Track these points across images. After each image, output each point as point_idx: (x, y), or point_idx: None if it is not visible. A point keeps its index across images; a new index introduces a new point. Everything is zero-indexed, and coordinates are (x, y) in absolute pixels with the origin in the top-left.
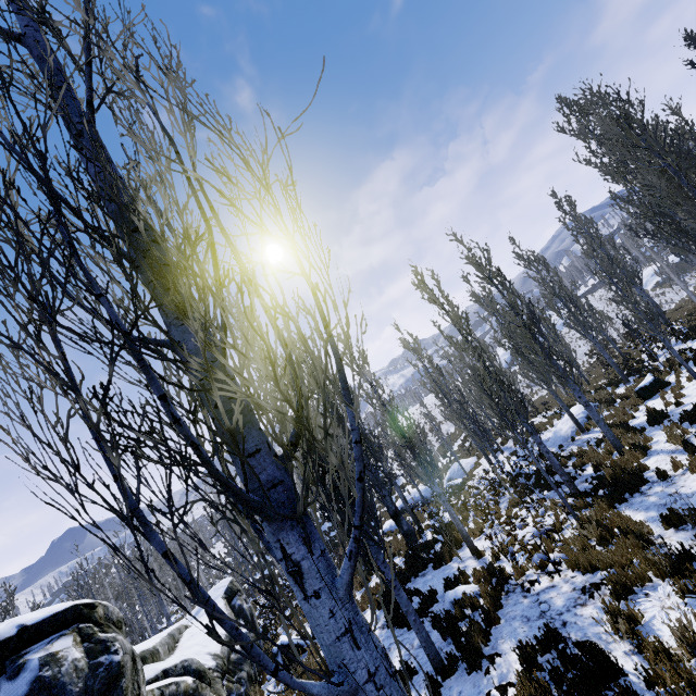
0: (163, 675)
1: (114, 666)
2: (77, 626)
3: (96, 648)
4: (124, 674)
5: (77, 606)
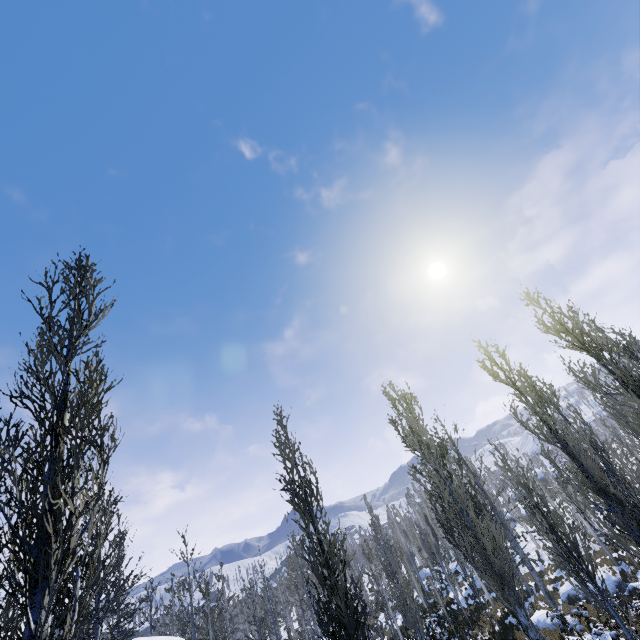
0: None
1: None
2: None
3: None
4: None
5: None
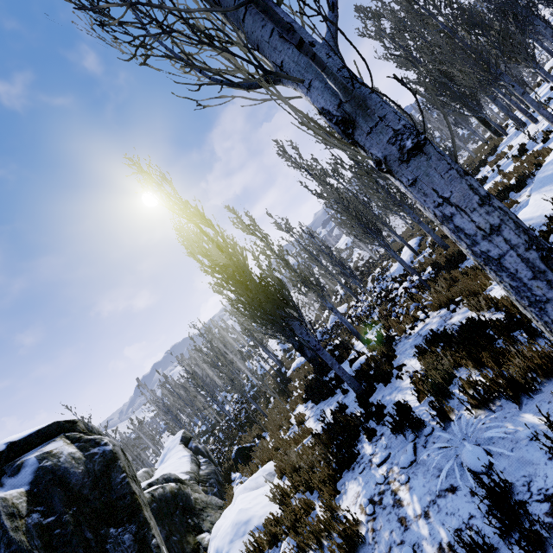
0: (149, 487)
1: (108, 453)
2: (64, 435)
3: (87, 445)
4: (118, 458)
5: (58, 422)
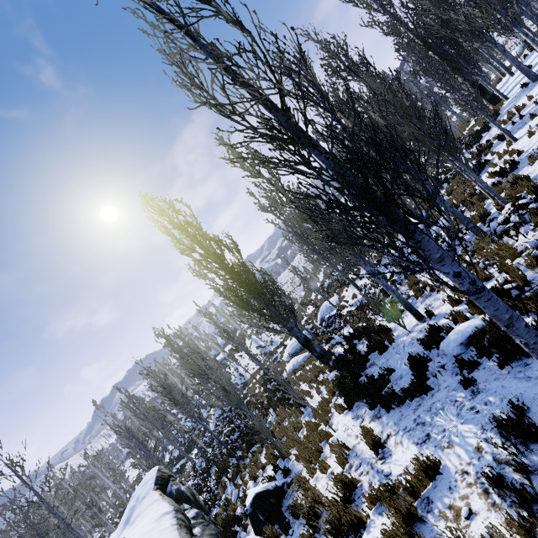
0: None
1: None
2: None
3: None
4: None
5: None
